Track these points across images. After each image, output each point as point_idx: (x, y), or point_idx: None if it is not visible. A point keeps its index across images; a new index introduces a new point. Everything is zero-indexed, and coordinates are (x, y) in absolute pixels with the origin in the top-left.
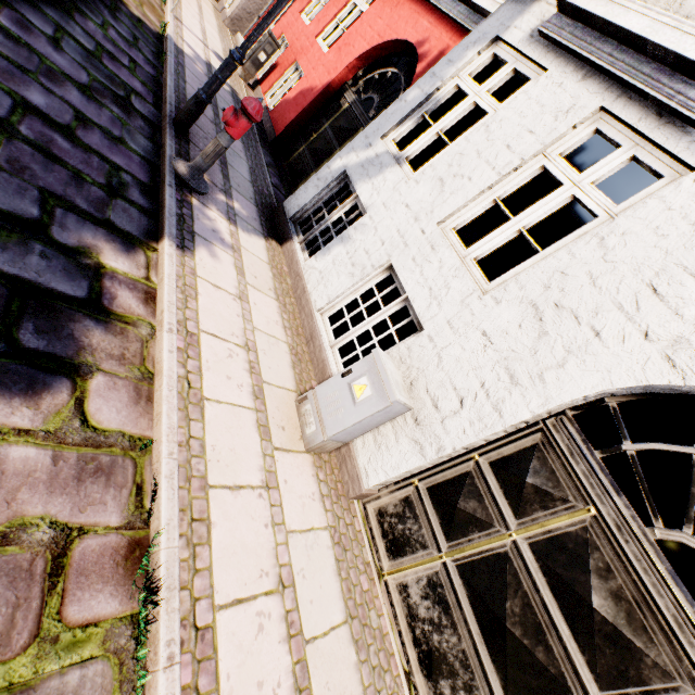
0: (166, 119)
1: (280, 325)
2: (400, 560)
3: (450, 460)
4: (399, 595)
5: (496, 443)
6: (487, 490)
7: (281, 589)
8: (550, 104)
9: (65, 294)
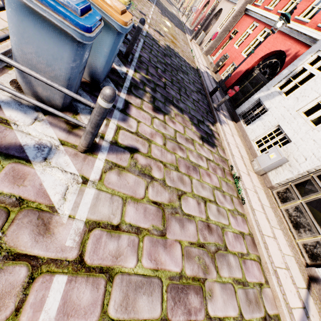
0: (207, 94)
1: (241, 144)
2: (285, 203)
3: (302, 177)
4: (285, 212)
5: (319, 170)
6: (315, 183)
7: (255, 193)
8: None
9: (210, 133)
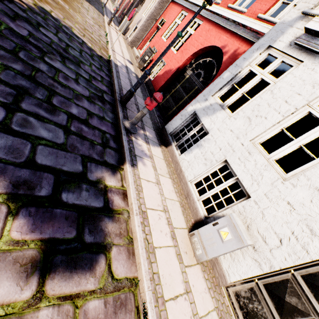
0: (117, 101)
1: (174, 191)
2: None
3: (275, 270)
4: None
5: (304, 265)
6: (302, 292)
7: None
8: (308, 79)
9: (96, 207)
